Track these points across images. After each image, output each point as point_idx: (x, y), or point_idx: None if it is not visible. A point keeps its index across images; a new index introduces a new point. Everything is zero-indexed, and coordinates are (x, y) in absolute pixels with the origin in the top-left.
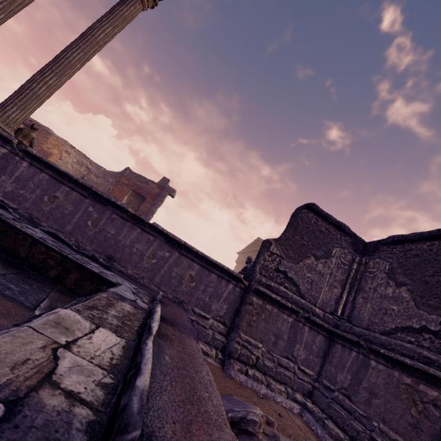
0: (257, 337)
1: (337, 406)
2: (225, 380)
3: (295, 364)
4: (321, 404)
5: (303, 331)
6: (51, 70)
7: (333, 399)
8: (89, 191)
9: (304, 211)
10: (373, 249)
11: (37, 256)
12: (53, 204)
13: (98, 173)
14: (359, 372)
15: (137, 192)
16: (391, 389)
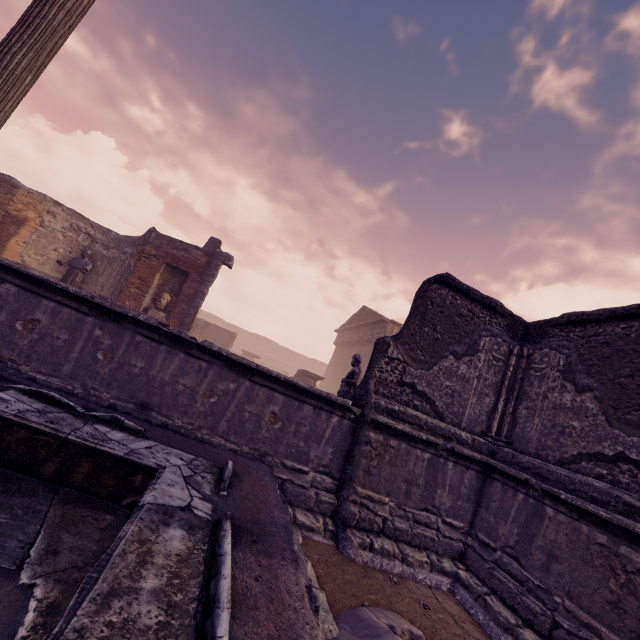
0: (381, 488)
1: (503, 574)
2: (343, 568)
3: (437, 516)
4: (479, 571)
5: (446, 468)
6: None
7: (495, 562)
8: (89, 304)
9: (434, 288)
10: (538, 334)
11: (16, 447)
12: (33, 333)
13: (108, 241)
14: (530, 524)
15: (174, 266)
16: (579, 551)
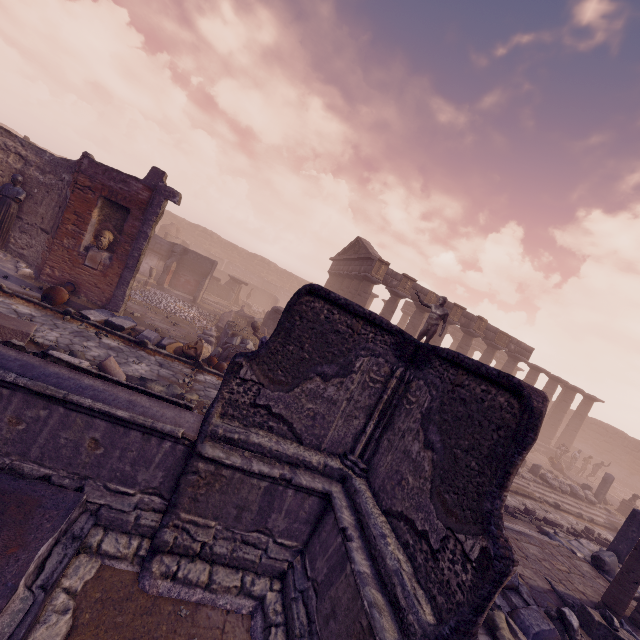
0: (208, 513)
1: (299, 609)
2: (123, 606)
3: (269, 537)
4: (286, 597)
5: (285, 495)
6: None
7: (302, 592)
8: None
9: (305, 300)
10: (424, 358)
11: None
12: None
13: (43, 164)
14: (334, 570)
15: (113, 201)
16: (349, 620)
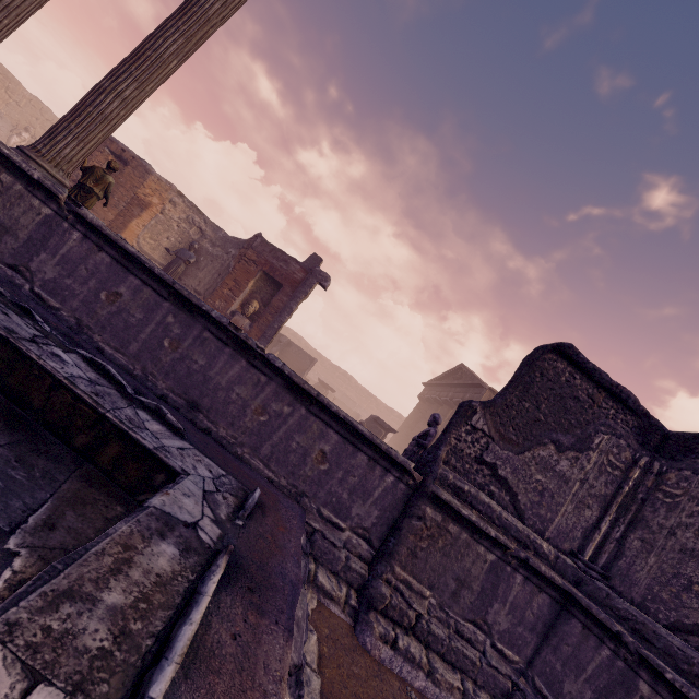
0: (424, 577)
1: None
2: (353, 656)
3: (487, 636)
4: None
5: (512, 581)
6: (128, 72)
7: None
8: (169, 288)
9: (548, 358)
10: (680, 448)
11: (59, 409)
12: (113, 305)
13: (216, 239)
14: (611, 693)
15: (270, 275)
16: None
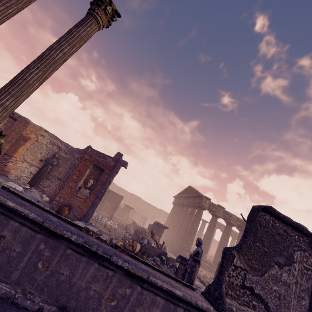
0: None
1: None
2: None
3: None
4: None
5: None
6: (7, 92)
7: None
8: (40, 225)
9: (261, 214)
10: None
11: None
12: None
13: (67, 150)
14: None
15: (97, 166)
16: None
